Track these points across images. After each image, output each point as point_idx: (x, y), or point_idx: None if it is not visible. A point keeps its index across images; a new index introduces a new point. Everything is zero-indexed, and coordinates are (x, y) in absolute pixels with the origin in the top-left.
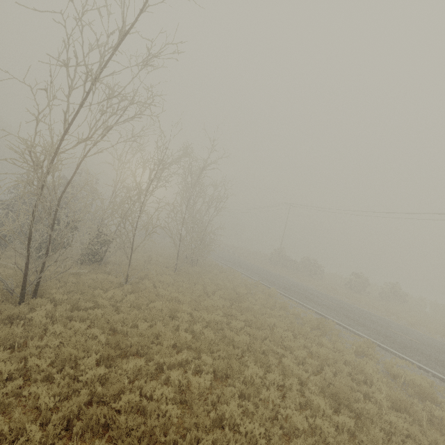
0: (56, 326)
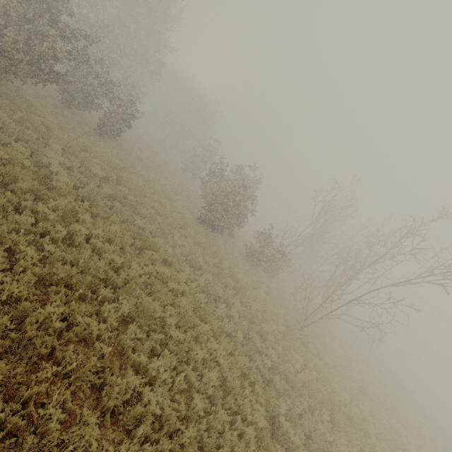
0: (338, 370)
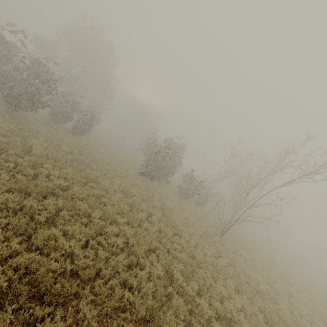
0: (256, 263)
